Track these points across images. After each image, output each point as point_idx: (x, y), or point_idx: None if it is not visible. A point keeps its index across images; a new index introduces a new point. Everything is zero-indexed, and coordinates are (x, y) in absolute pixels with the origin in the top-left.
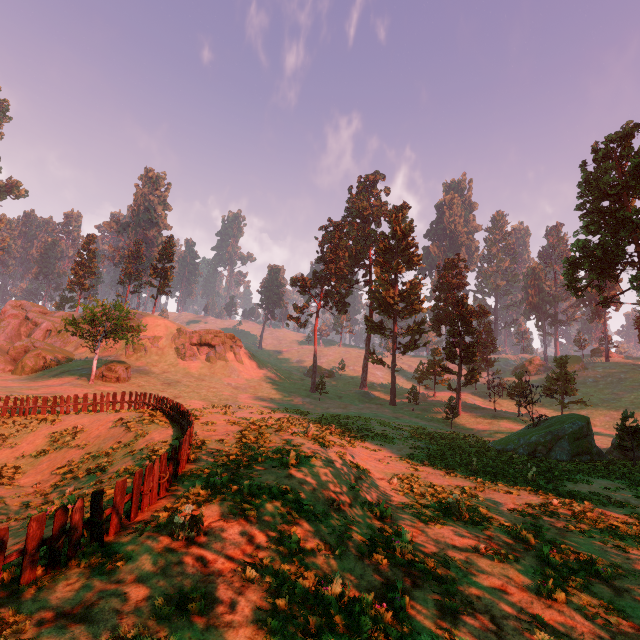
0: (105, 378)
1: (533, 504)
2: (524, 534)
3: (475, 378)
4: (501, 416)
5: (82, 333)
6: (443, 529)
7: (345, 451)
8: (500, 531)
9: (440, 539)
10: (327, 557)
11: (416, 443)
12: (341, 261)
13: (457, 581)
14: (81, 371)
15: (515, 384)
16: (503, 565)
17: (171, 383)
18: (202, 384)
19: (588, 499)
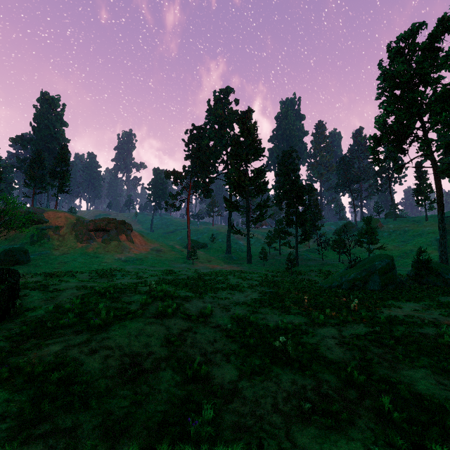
0: (3, 262)
1: (359, 334)
2: (356, 378)
3: (307, 237)
4: (327, 263)
5: None
6: (266, 382)
7: (186, 303)
8: (330, 374)
9: (260, 400)
10: None
11: (262, 289)
12: (203, 156)
13: None
14: None
15: (336, 239)
16: (335, 434)
17: (67, 262)
18: (95, 260)
19: (405, 323)
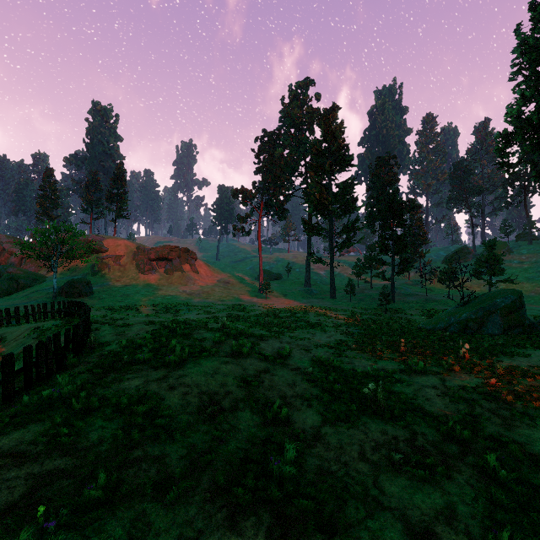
0: (67, 294)
1: (467, 386)
2: (458, 432)
3: (407, 267)
4: (432, 300)
5: (37, 255)
6: (352, 430)
7: (262, 342)
8: (427, 427)
9: (345, 447)
10: (153, 504)
11: (348, 329)
12: (277, 169)
13: (354, 528)
14: (48, 290)
15: (445, 270)
16: (429, 487)
17: (130, 294)
18: (159, 293)
19: (530, 375)
